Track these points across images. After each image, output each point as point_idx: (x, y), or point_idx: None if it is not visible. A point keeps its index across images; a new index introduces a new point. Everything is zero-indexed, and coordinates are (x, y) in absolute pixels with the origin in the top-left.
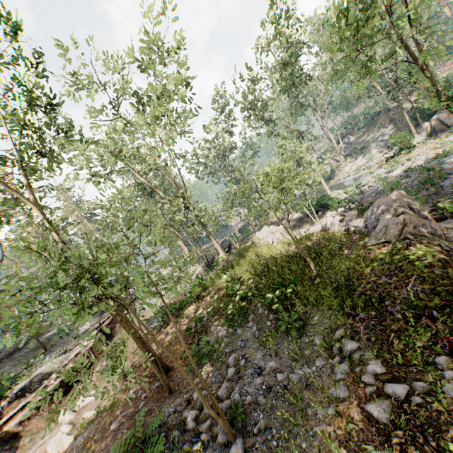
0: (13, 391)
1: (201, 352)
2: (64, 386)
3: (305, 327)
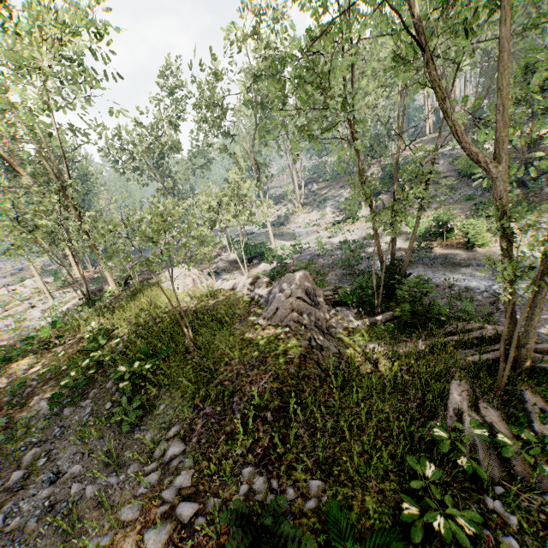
0: None
1: None
2: None
3: (145, 417)
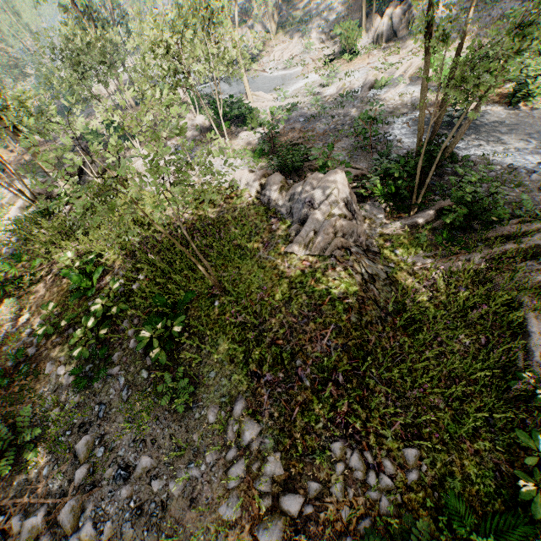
0: None
1: (21, 441)
2: None
3: (197, 390)
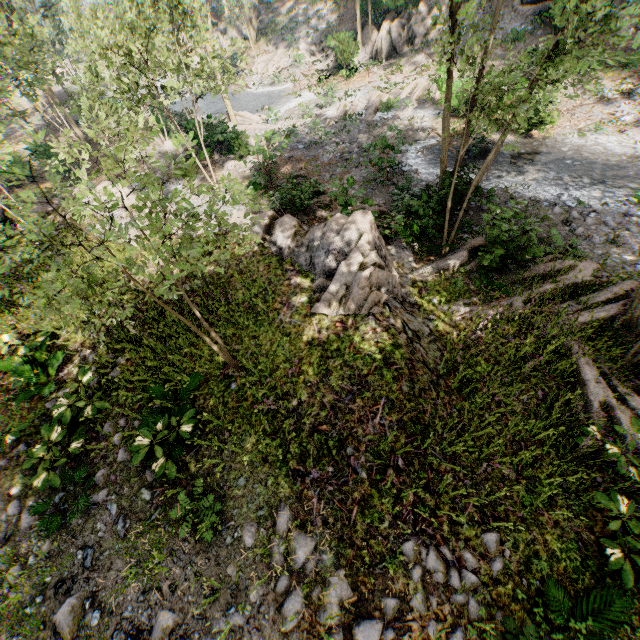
0: None
1: None
2: None
3: (224, 506)
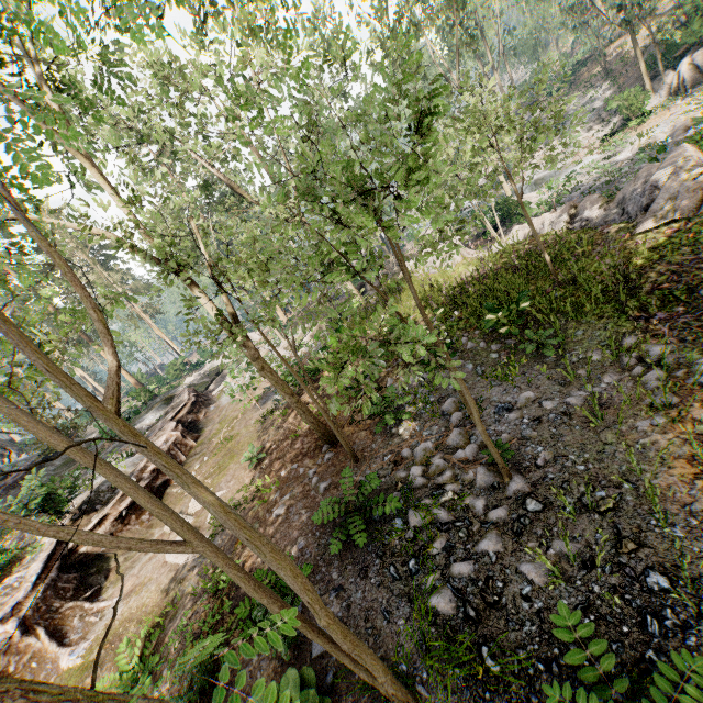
0: (69, 508)
1: (394, 404)
2: (151, 493)
3: (564, 346)
